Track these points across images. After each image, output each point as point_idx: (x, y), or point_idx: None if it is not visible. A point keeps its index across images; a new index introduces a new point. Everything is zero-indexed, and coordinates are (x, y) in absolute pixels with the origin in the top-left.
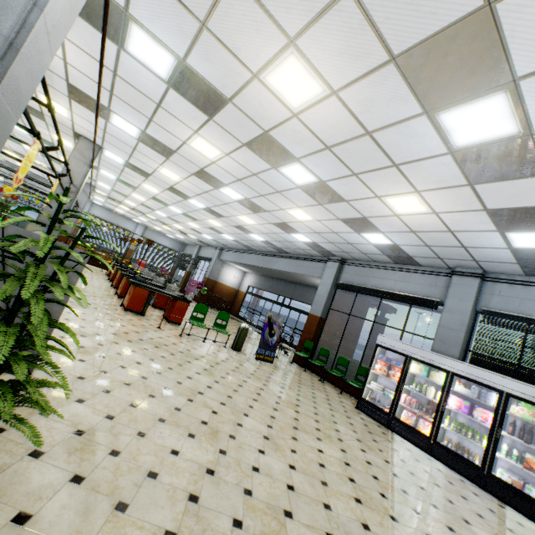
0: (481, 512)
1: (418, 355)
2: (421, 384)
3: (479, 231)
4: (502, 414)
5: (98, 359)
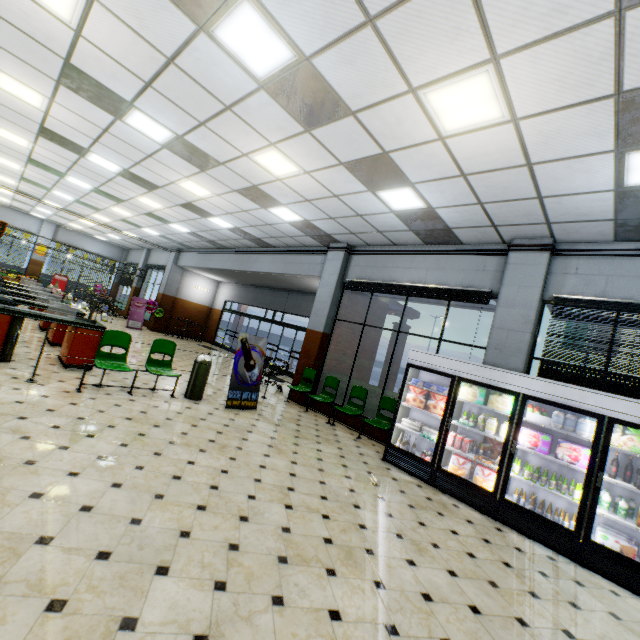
0: (611, 635)
1: (471, 374)
2: (475, 414)
3: (580, 158)
4: (604, 450)
5: None
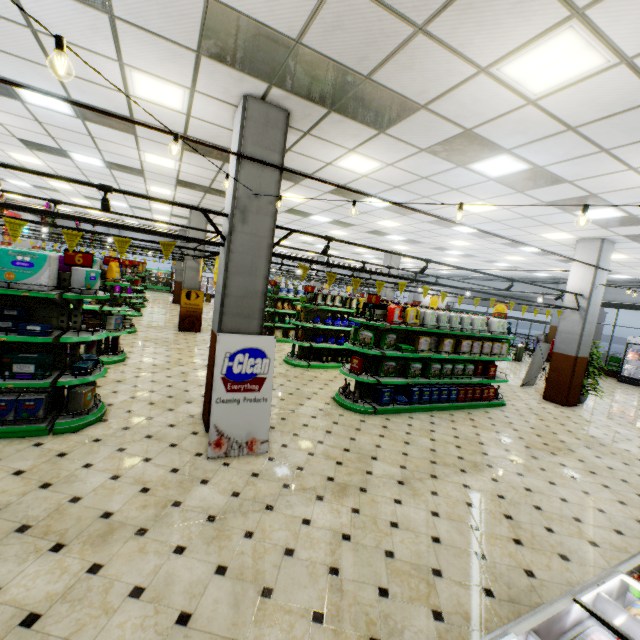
0: None
1: None
2: None
3: None
4: None
5: (521, 378)
